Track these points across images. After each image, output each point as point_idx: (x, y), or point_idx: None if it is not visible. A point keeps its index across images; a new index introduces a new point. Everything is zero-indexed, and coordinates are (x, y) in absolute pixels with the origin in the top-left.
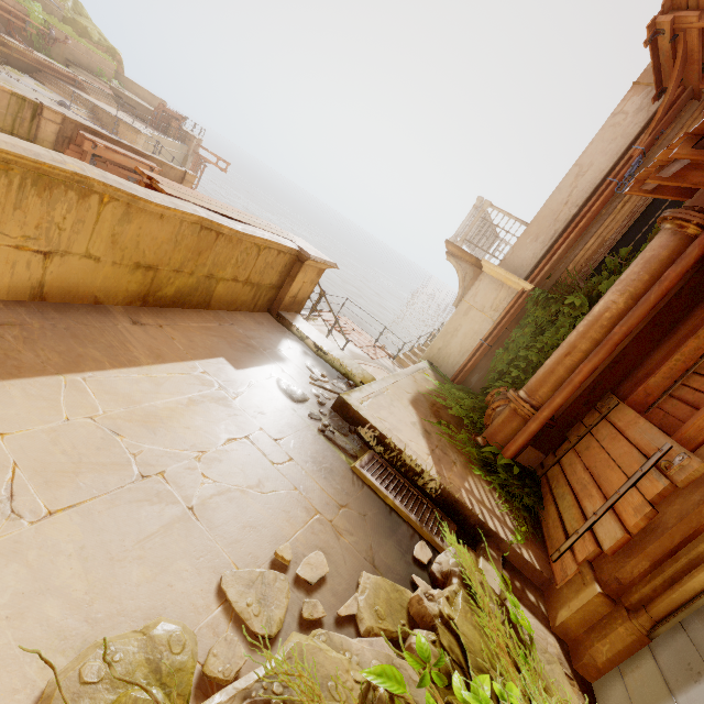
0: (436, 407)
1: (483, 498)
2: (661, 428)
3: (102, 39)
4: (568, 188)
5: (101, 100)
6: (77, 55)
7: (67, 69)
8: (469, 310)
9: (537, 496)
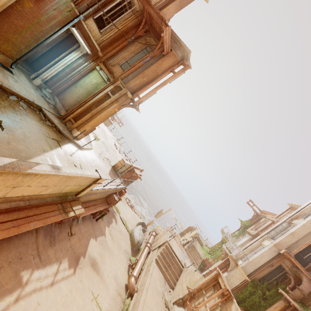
0: None
1: None
2: None
3: None
4: (259, 258)
5: None
6: None
7: None
8: (233, 276)
9: None
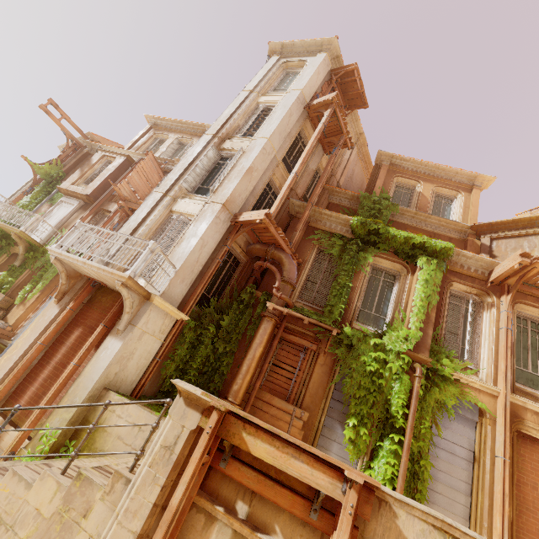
0: None
1: None
2: (273, 395)
3: None
4: (198, 252)
5: None
6: None
7: None
8: (143, 335)
9: None
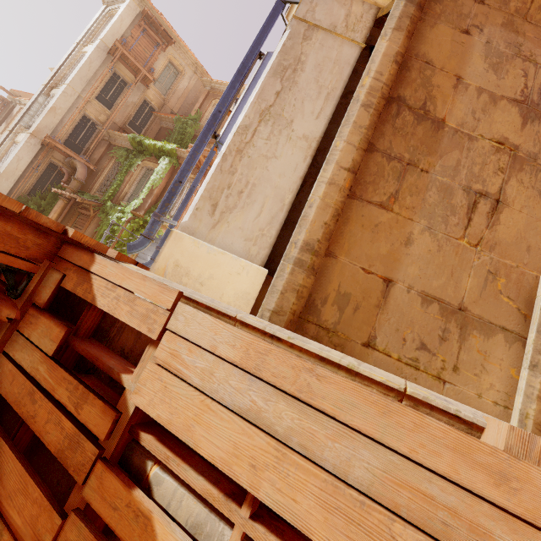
0: None
1: None
2: None
3: None
4: (16, 164)
5: None
6: None
7: None
8: None
9: None
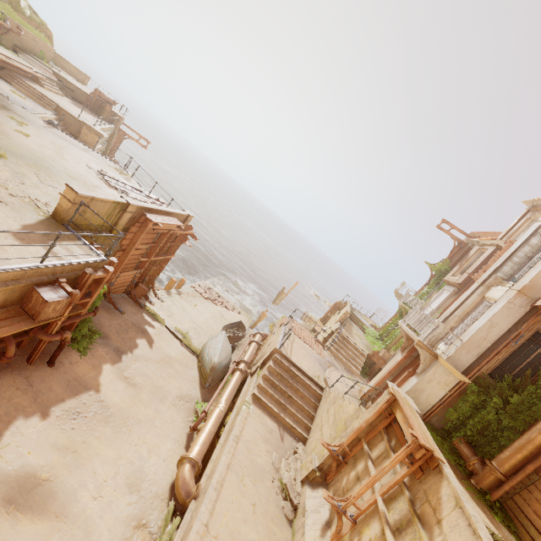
0: (451, 466)
1: (510, 539)
2: None
3: (32, 12)
4: (485, 331)
5: (52, 90)
6: (24, 41)
7: (19, 58)
8: (430, 381)
9: (511, 520)
